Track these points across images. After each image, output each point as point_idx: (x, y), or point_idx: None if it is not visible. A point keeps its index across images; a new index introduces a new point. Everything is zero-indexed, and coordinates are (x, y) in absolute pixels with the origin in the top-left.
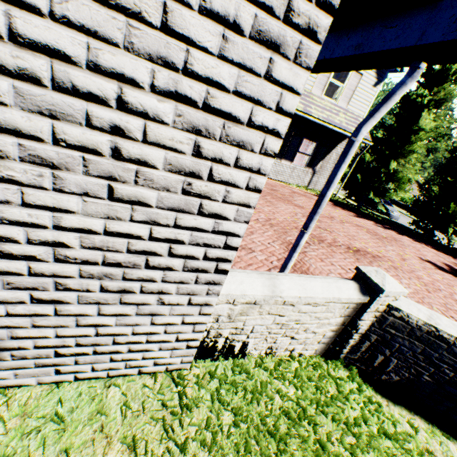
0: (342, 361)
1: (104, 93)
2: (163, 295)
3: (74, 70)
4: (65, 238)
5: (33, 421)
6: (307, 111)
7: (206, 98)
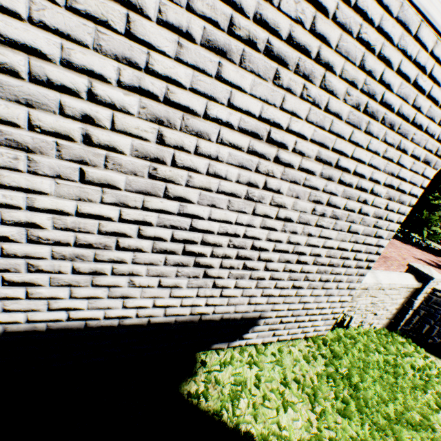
0: (399, 332)
1: (367, 188)
2: (339, 283)
3: (363, 181)
4: (322, 252)
5: (267, 365)
6: None
7: (398, 185)
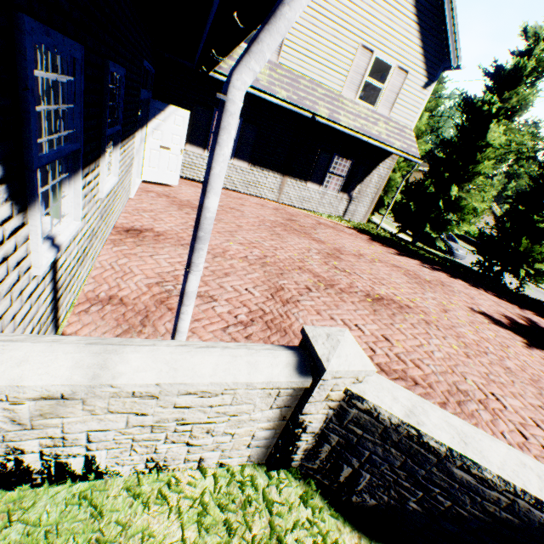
0: (295, 472)
1: None
2: None
3: None
4: None
5: None
6: (334, 118)
7: None
